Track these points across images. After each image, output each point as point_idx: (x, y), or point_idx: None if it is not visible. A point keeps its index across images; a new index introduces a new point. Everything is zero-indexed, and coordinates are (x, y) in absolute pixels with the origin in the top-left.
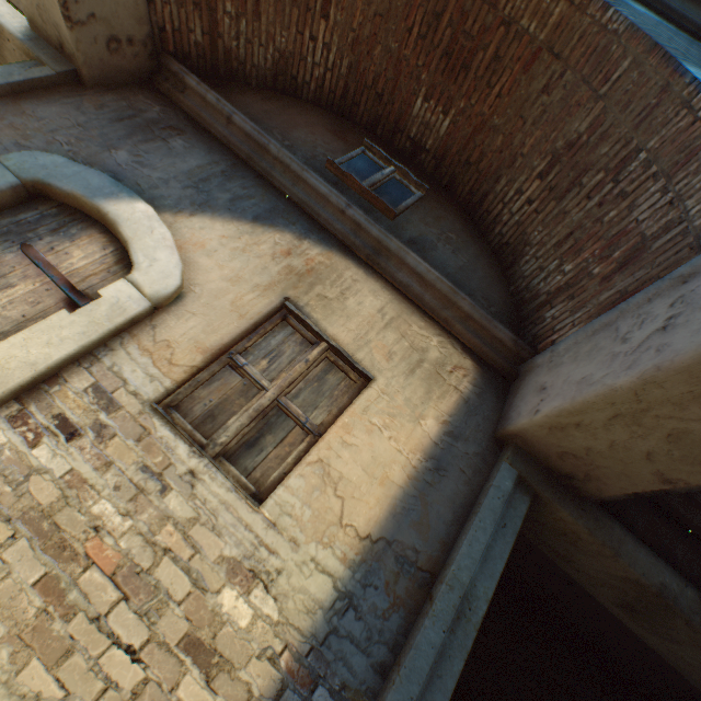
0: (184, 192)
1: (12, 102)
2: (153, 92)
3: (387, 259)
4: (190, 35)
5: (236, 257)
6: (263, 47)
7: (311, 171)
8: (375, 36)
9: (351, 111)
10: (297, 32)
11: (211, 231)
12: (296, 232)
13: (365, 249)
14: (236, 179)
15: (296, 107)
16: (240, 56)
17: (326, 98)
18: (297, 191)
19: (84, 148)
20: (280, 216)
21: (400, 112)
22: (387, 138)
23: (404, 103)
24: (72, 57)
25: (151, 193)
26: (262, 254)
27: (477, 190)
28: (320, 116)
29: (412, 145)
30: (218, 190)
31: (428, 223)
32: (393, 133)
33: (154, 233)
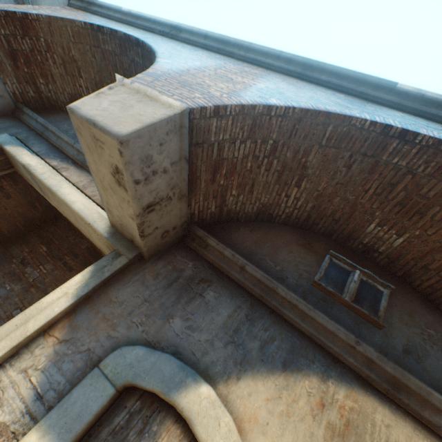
0: (226, 350)
1: (103, 291)
2: (185, 249)
3: (406, 392)
4: (207, 210)
5: (284, 426)
6: (251, 204)
7: (316, 309)
8: (335, 192)
9: (310, 226)
10: (276, 194)
11: (257, 395)
12: (318, 372)
13: (382, 382)
14: (256, 320)
15: (272, 230)
16: (236, 210)
17: (292, 220)
18: (306, 325)
19: (152, 323)
20: (300, 354)
21: (353, 228)
22: (340, 240)
23: (357, 224)
24: (139, 247)
25: (204, 360)
26: (302, 413)
27: (439, 287)
28: (289, 233)
29: (364, 246)
30: (248, 338)
31: (407, 322)
32: (346, 238)
33: (221, 425)
